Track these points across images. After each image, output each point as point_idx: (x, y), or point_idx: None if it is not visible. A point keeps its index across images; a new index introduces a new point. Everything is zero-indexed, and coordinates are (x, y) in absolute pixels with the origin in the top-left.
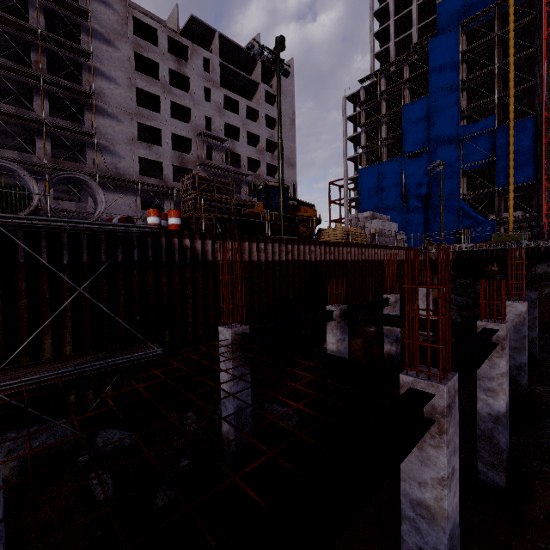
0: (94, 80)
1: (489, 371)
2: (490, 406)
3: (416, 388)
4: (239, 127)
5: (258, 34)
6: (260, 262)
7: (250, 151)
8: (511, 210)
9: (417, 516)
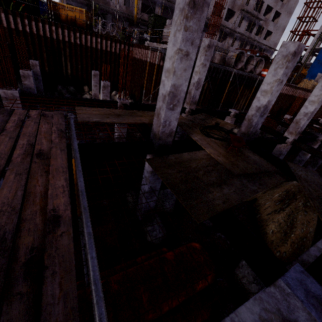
0: None
1: None
2: None
3: None
4: None
5: None
6: (283, 94)
7: None
8: None
9: None
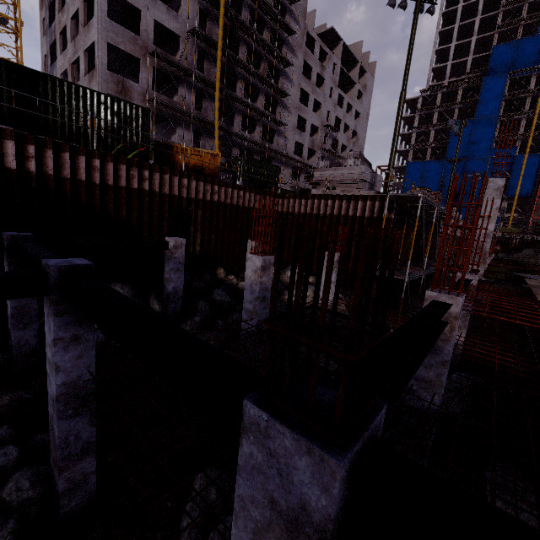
0: (284, 82)
1: None
2: None
3: None
4: (341, 119)
5: (361, 41)
6: None
7: (344, 139)
8: (513, 213)
9: None
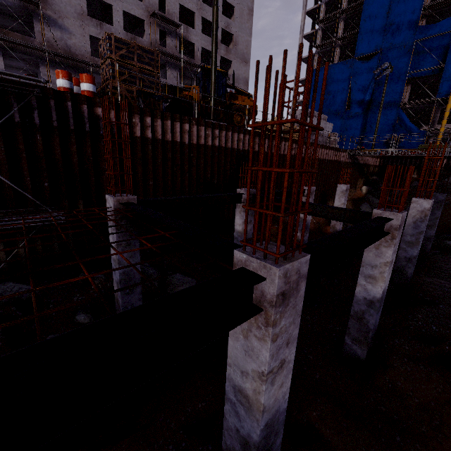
0: None
1: (374, 259)
2: (367, 292)
3: (248, 269)
4: (194, 12)
5: None
6: (184, 144)
7: (205, 41)
8: (445, 122)
9: (237, 401)
